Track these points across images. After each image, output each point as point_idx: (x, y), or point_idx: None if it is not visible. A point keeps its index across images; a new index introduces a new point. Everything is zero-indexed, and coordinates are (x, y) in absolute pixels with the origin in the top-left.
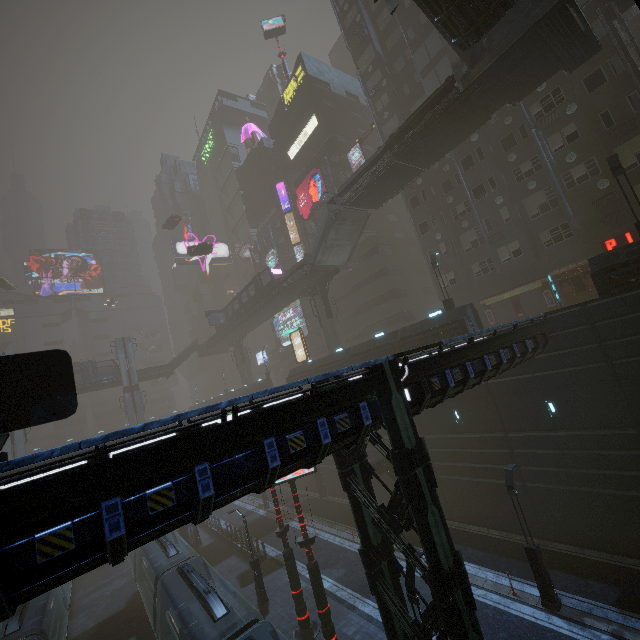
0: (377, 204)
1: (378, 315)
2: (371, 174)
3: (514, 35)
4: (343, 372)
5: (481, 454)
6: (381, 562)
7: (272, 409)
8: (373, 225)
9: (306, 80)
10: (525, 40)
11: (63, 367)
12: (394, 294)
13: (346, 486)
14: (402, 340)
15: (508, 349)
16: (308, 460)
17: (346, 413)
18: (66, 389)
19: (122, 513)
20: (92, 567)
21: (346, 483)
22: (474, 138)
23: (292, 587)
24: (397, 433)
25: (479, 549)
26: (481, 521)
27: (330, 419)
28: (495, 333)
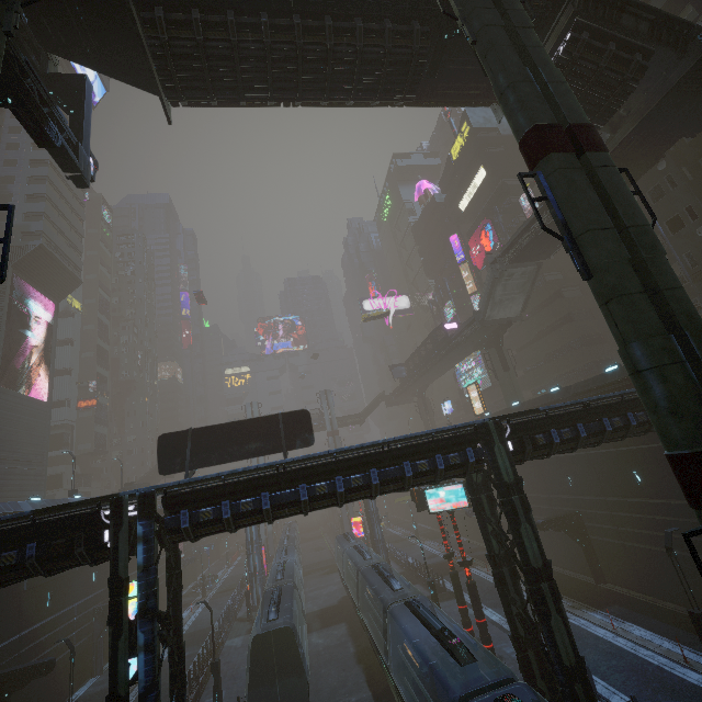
0: (545, 255)
1: (566, 365)
2: (530, 234)
3: (653, 99)
4: (449, 428)
5: (668, 522)
6: (503, 567)
7: (407, 446)
8: (556, 266)
9: (472, 134)
10: (672, 95)
11: (307, 419)
12: (585, 341)
13: (474, 508)
14: (574, 396)
15: (644, 412)
16: (432, 478)
17: (457, 453)
18: (309, 431)
19: (342, 482)
20: (332, 505)
21: (474, 506)
22: (661, 166)
23: (458, 602)
24: (497, 470)
25: (665, 622)
26: (679, 599)
27: (445, 456)
28: (622, 398)
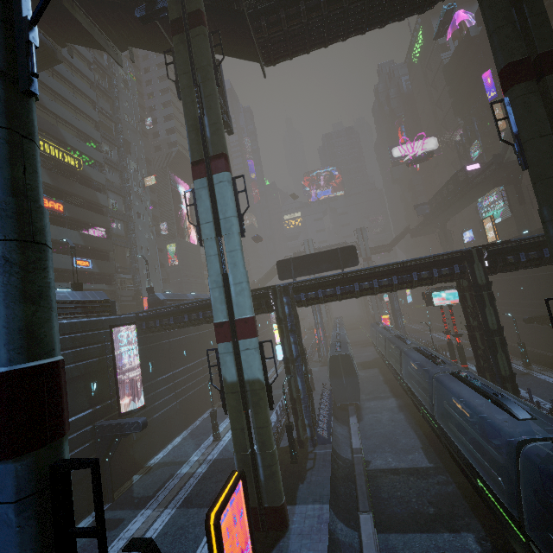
0: None
1: None
2: None
3: None
4: (442, 254)
5: None
6: (475, 332)
7: (415, 264)
8: None
9: None
10: None
11: (354, 251)
12: None
13: (460, 300)
14: None
15: None
16: (430, 281)
17: (447, 268)
18: (355, 257)
19: (377, 283)
20: (371, 294)
21: (460, 299)
22: None
23: (451, 358)
24: (474, 278)
25: None
26: None
27: (439, 269)
28: None
